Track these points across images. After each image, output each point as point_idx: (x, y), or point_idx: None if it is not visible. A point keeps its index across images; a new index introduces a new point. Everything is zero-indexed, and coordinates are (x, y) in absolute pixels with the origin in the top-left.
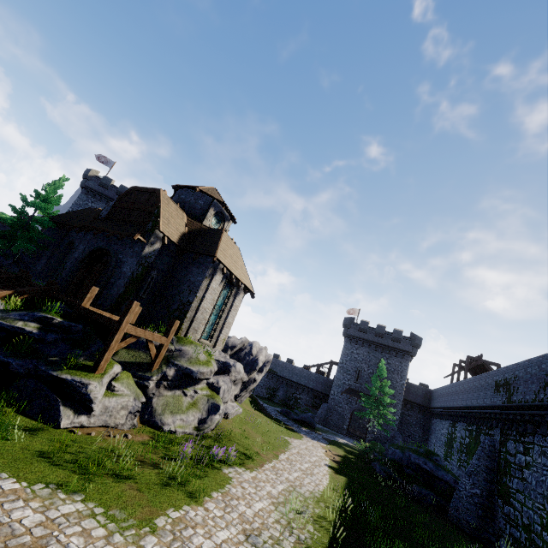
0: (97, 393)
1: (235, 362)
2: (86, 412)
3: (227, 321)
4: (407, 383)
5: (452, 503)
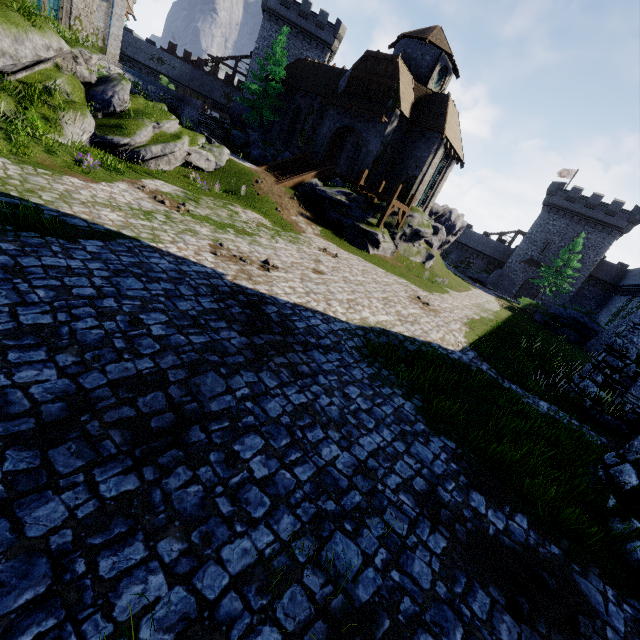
0: (382, 240)
1: (442, 227)
2: (376, 249)
3: (436, 191)
4: (601, 260)
5: (591, 341)
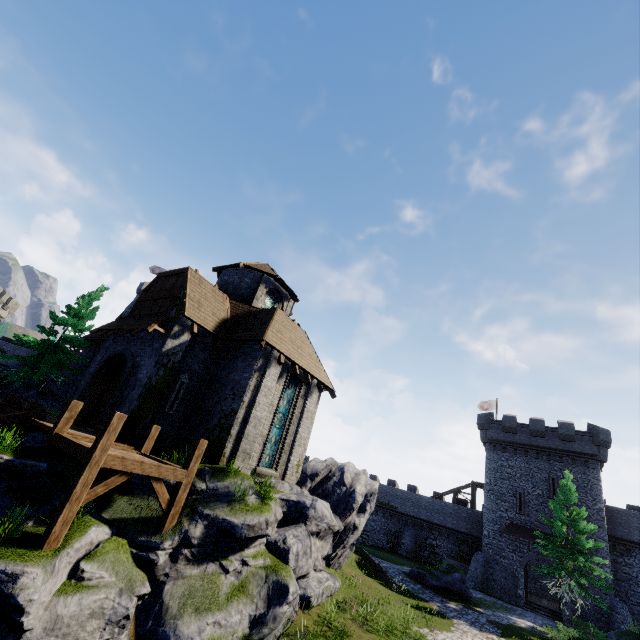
0: (34, 591)
1: (315, 500)
2: (12, 633)
3: (298, 436)
4: (605, 507)
5: None
